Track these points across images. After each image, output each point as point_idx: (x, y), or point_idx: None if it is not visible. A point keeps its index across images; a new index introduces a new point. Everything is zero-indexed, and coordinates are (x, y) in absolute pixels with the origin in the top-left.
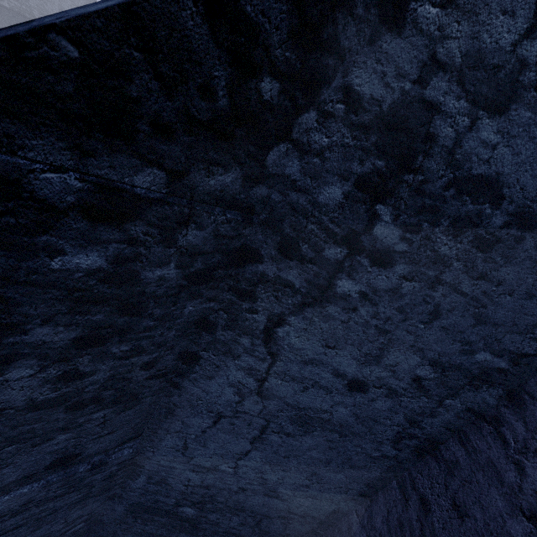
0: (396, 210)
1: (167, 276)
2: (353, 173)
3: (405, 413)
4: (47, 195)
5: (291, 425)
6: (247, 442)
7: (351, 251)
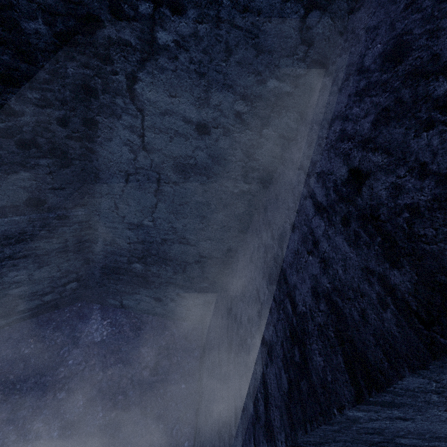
0: None
1: (41, 31)
2: None
3: (241, 148)
4: None
5: (174, 175)
6: (153, 196)
7: (156, 4)
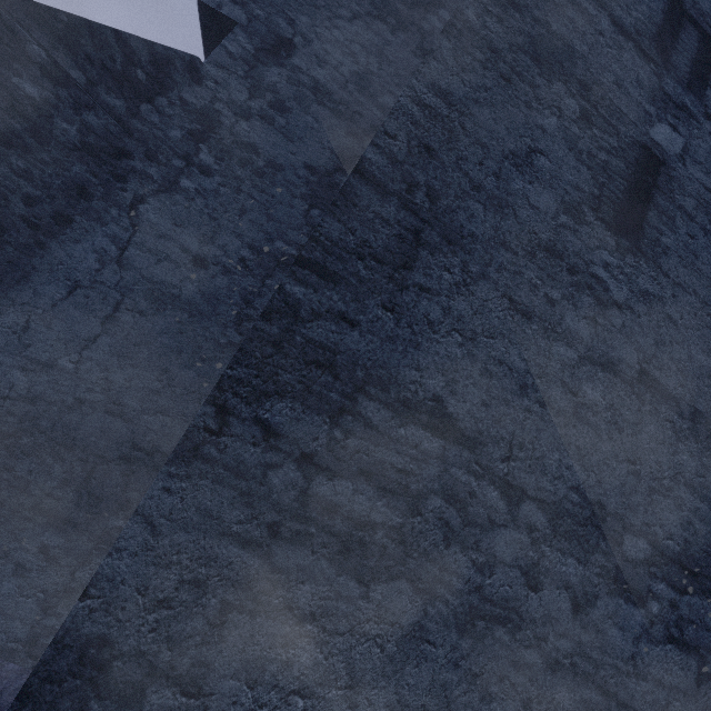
0: (210, 148)
1: (70, 132)
2: (186, 128)
3: (240, 292)
4: (30, 52)
5: (145, 302)
6: (99, 323)
7: (188, 164)
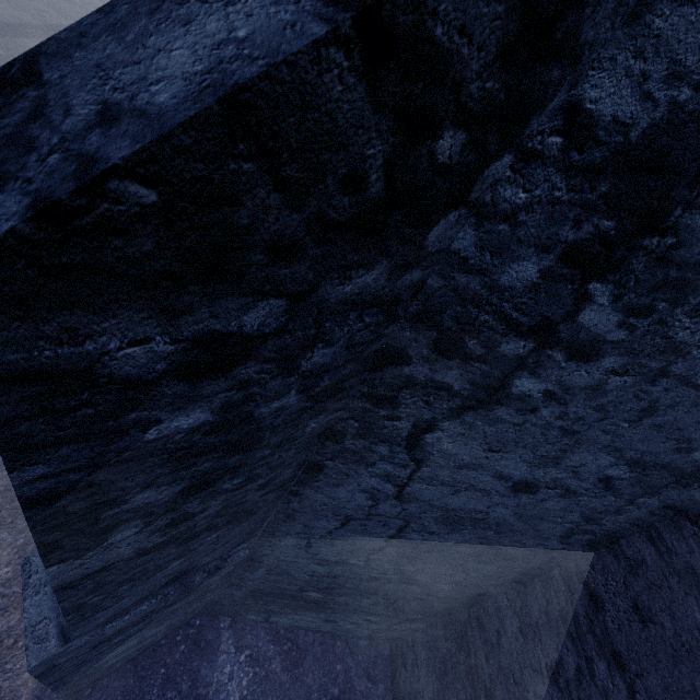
0: (620, 288)
1: (286, 405)
2: (561, 241)
3: (583, 511)
4: (129, 371)
5: (436, 525)
6: (382, 540)
7: (541, 344)
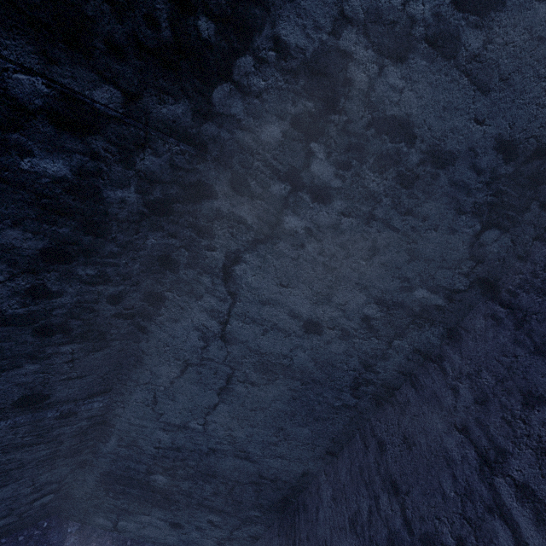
0: (328, 148)
1: (128, 199)
2: (288, 113)
3: (359, 356)
4: (18, 94)
5: (255, 373)
6: (215, 394)
7: (294, 187)
